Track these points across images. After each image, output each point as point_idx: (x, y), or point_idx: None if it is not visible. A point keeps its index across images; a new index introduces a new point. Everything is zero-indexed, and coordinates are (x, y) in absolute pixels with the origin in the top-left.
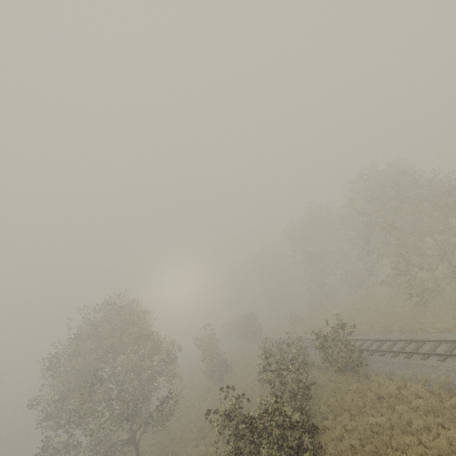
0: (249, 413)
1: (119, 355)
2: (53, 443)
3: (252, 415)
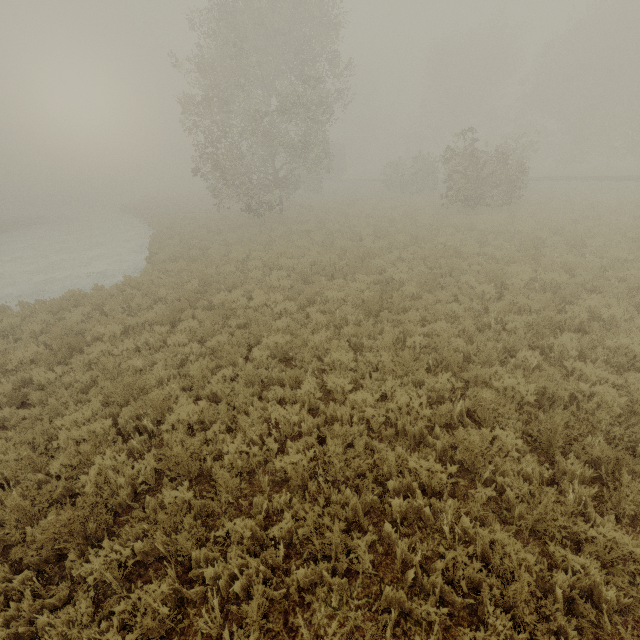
0: (488, 157)
1: (316, 62)
2: (212, 139)
3: (493, 157)
